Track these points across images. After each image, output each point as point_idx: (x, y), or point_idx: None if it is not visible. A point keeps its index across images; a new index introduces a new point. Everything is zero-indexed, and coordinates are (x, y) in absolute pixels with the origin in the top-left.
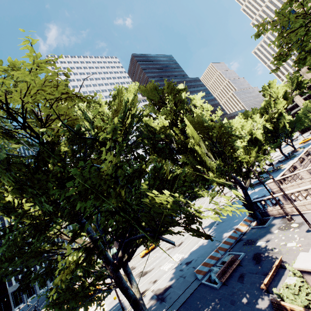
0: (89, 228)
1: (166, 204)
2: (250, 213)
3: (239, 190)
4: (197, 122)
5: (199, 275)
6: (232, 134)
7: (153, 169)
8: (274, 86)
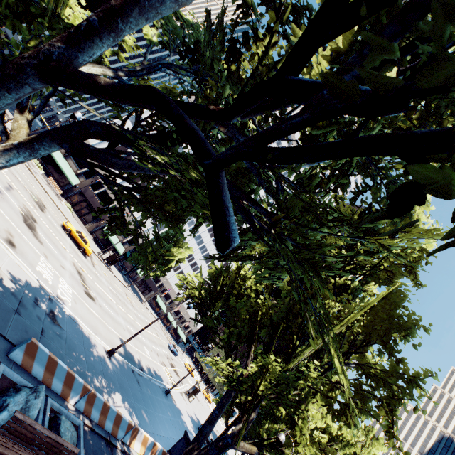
0: None
1: (280, 233)
2: (170, 453)
3: (188, 402)
4: (396, 316)
5: (21, 353)
6: (392, 408)
7: (328, 206)
8: (375, 449)
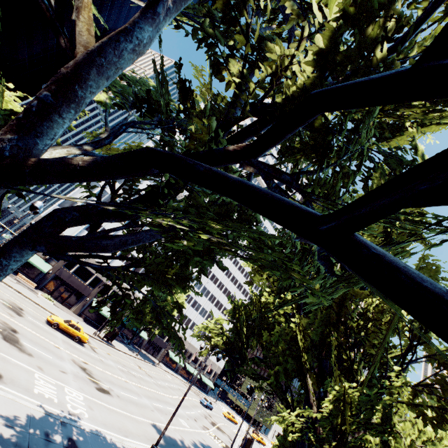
0: (143, 37)
1: None
2: None
3: None
4: None
5: None
6: None
7: None
8: None
